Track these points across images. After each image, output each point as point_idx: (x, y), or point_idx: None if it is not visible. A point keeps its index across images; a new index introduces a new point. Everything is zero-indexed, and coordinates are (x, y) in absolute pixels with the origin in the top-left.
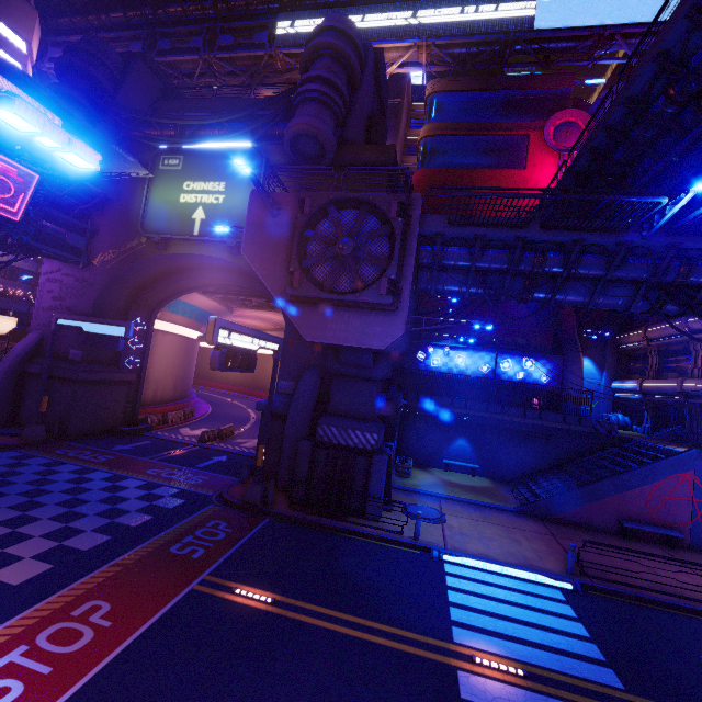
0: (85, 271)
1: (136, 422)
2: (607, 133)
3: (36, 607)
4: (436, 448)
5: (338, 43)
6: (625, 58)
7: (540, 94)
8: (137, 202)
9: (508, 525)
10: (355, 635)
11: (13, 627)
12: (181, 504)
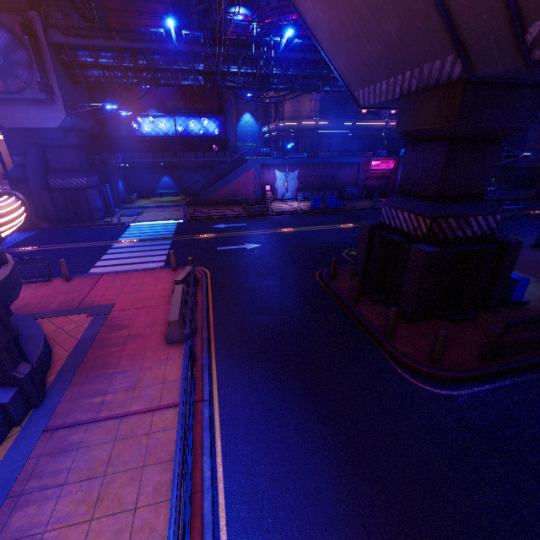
0: None
1: None
2: None
3: None
4: (152, 185)
5: None
6: None
7: None
8: None
9: (175, 210)
10: (76, 246)
11: None
12: None
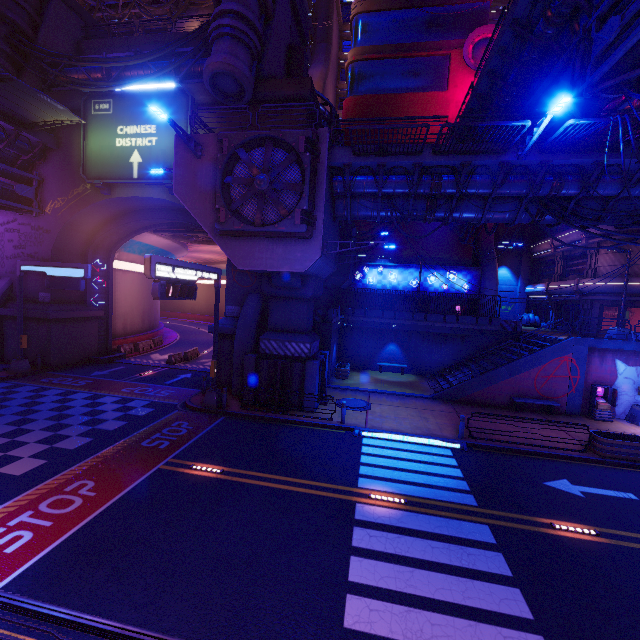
0: (39, 219)
1: (111, 352)
2: (499, 55)
3: (37, 487)
4: (371, 353)
5: None
6: None
7: (460, 10)
8: (76, 149)
9: (421, 408)
10: (283, 488)
11: (20, 501)
12: (151, 412)
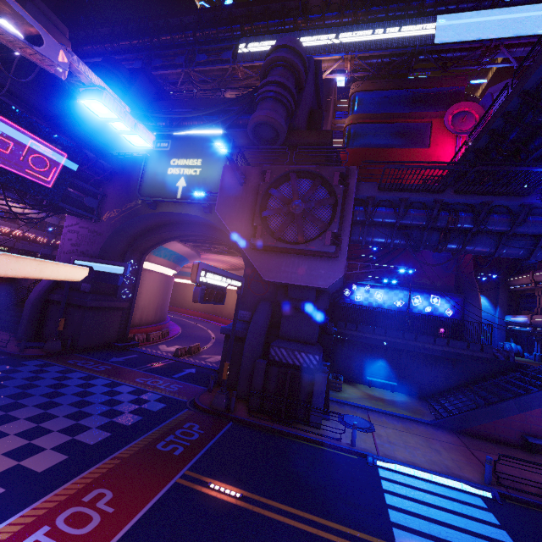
0: (95, 225)
1: (126, 340)
2: (504, 118)
3: (56, 492)
4: (360, 367)
5: (289, 56)
6: (508, 63)
7: (440, 91)
8: (136, 174)
9: (427, 436)
10: (312, 531)
11: (38, 509)
12: (163, 407)
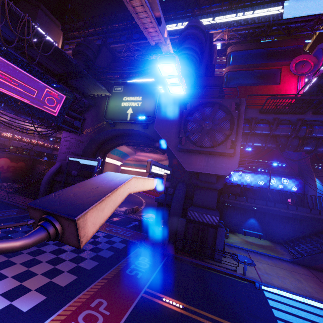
0: (79, 136)
1: None
2: None
3: (74, 300)
4: (238, 223)
5: (196, 32)
6: None
7: (286, 49)
8: (102, 106)
9: (290, 270)
10: None
11: (67, 311)
12: (124, 246)
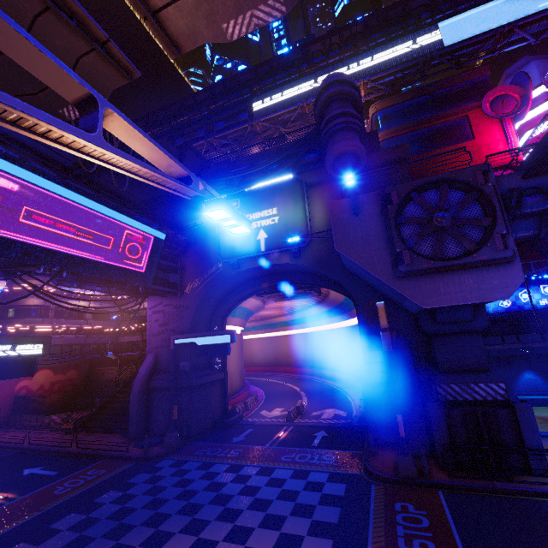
0: (180, 299)
1: (228, 414)
2: None
3: None
4: None
5: (346, 88)
6: (524, 42)
7: (464, 86)
8: (209, 240)
9: None
10: None
11: None
12: (346, 488)
